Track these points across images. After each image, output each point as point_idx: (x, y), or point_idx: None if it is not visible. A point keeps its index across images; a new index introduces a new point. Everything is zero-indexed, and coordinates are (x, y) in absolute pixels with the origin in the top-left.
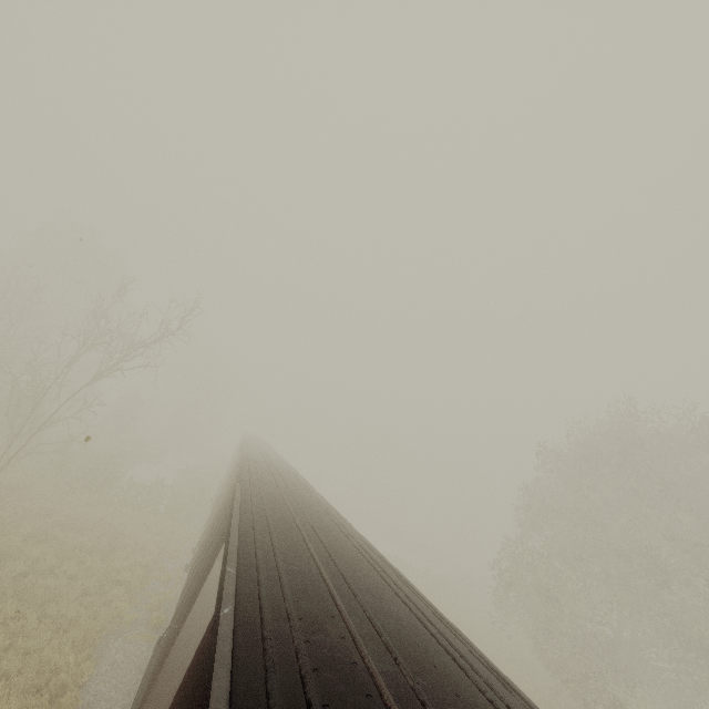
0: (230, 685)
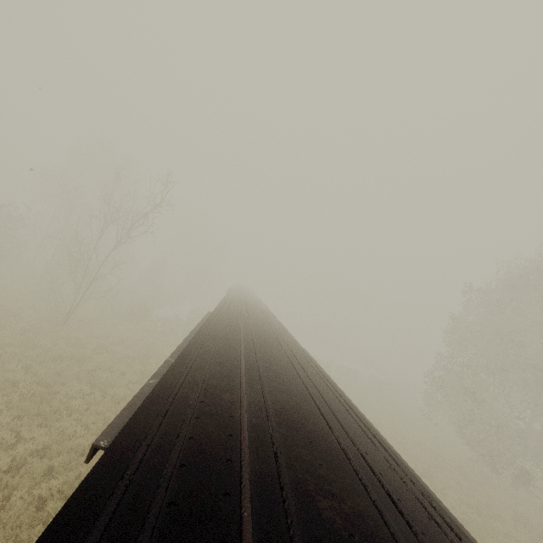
0: (128, 421)
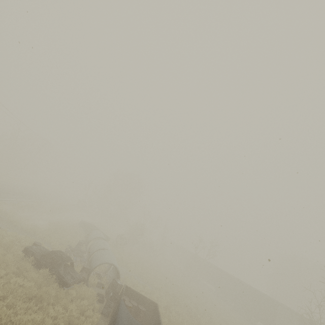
0: None
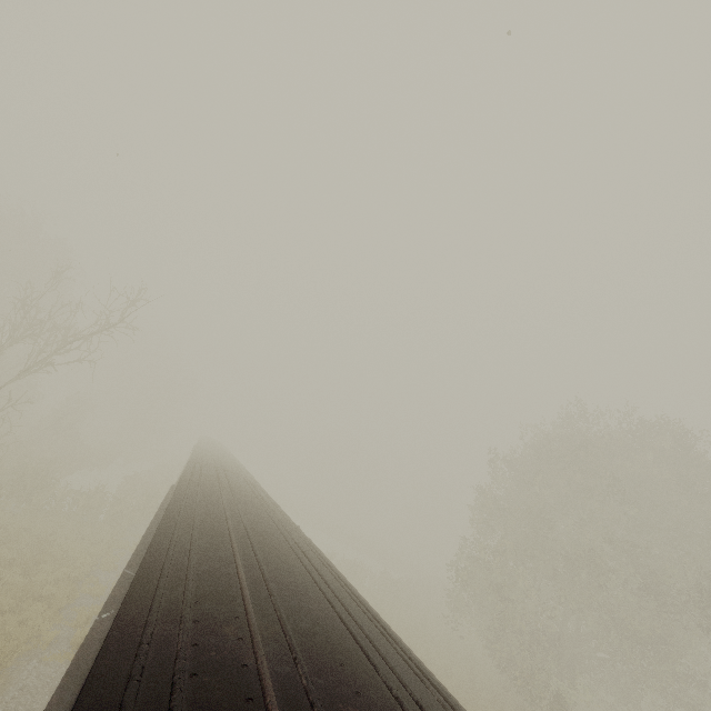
0: (77, 698)
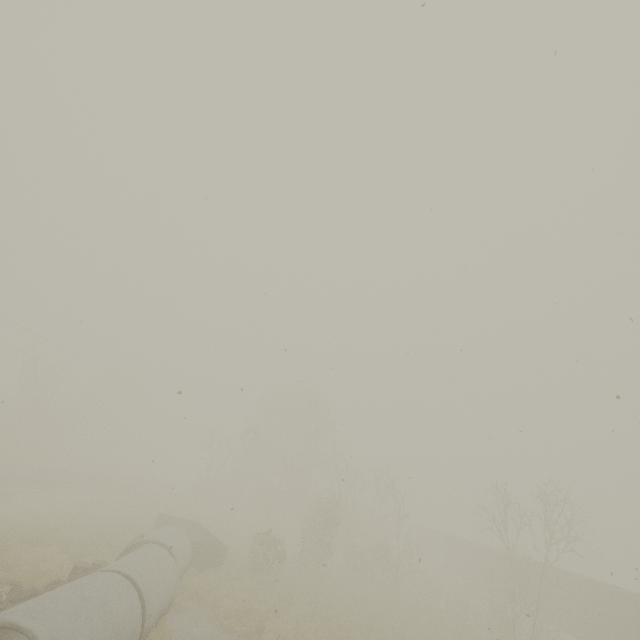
0: None
